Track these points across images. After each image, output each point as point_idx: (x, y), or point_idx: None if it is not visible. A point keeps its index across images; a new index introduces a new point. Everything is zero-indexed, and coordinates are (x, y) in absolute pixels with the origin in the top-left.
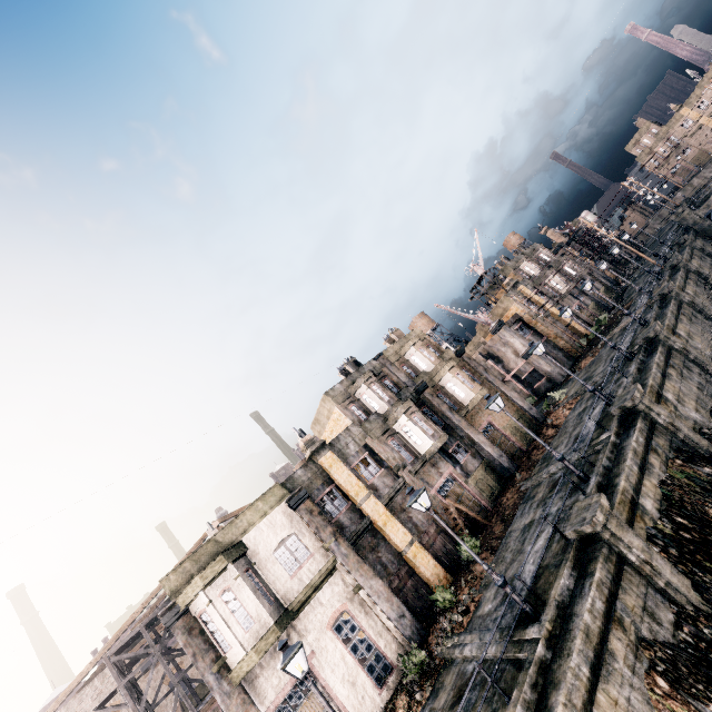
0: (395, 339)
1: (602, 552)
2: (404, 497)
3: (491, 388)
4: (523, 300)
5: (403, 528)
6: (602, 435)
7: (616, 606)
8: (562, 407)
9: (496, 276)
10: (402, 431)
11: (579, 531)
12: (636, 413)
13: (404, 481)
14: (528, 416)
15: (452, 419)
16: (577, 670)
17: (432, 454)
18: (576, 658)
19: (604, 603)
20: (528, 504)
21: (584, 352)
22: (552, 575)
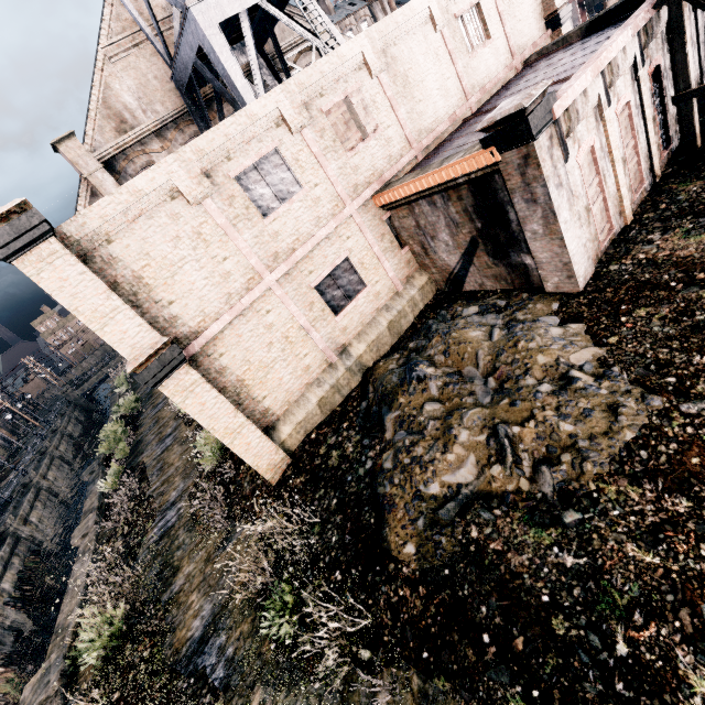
0: None
1: None
2: None
3: None
4: None
5: None
6: None
7: None
8: None
9: None
10: None
11: None
12: (8, 534)
13: None
14: None
15: None
16: None
17: None
18: None
19: None
20: None
21: None
22: None
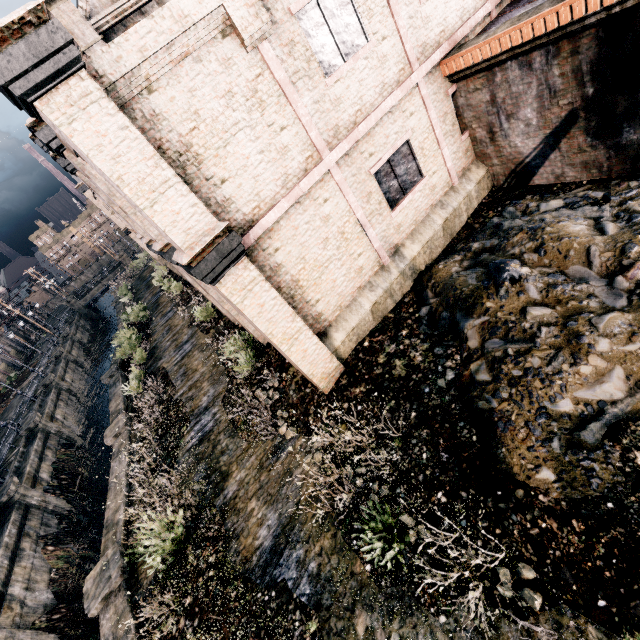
0: None
1: (16, 506)
2: None
3: None
4: None
5: None
6: (14, 451)
7: (26, 528)
8: None
9: None
10: None
11: None
12: (38, 430)
13: None
14: None
15: None
16: (2, 563)
17: None
18: (1, 558)
19: (18, 529)
20: None
21: None
22: None
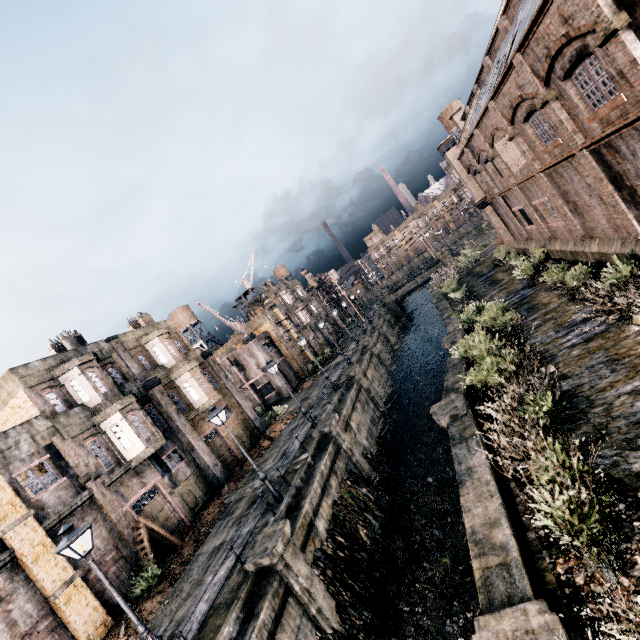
0: (142, 325)
1: (273, 586)
2: (83, 516)
3: (226, 394)
4: (275, 321)
5: (64, 562)
6: (302, 455)
7: None
8: (281, 421)
9: (260, 294)
10: (110, 430)
11: (258, 563)
12: (330, 438)
13: (91, 494)
14: (253, 426)
15: (176, 422)
16: None
17: (140, 461)
18: None
19: None
20: (226, 521)
21: (309, 375)
22: (220, 619)
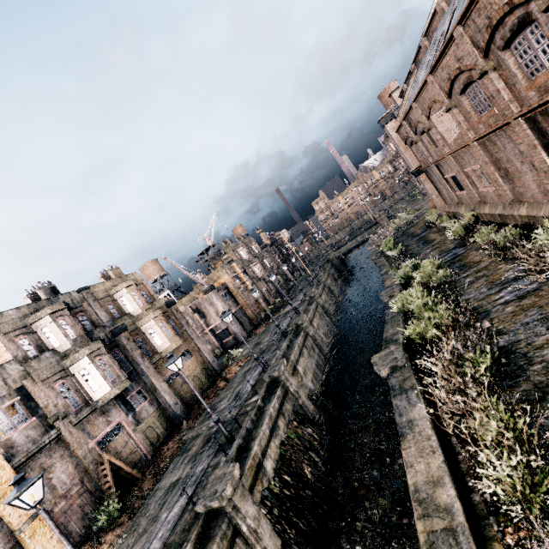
0: (112, 277)
1: (221, 529)
2: (51, 453)
3: (187, 339)
4: (233, 274)
5: None
6: (253, 397)
7: None
8: (236, 363)
9: (220, 250)
10: (79, 373)
11: (208, 506)
12: (279, 381)
13: (58, 433)
14: (211, 367)
15: (141, 365)
16: None
17: (105, 401)
18: None
19: None
20: (183, 457)
21: (262, 322)
22: None
